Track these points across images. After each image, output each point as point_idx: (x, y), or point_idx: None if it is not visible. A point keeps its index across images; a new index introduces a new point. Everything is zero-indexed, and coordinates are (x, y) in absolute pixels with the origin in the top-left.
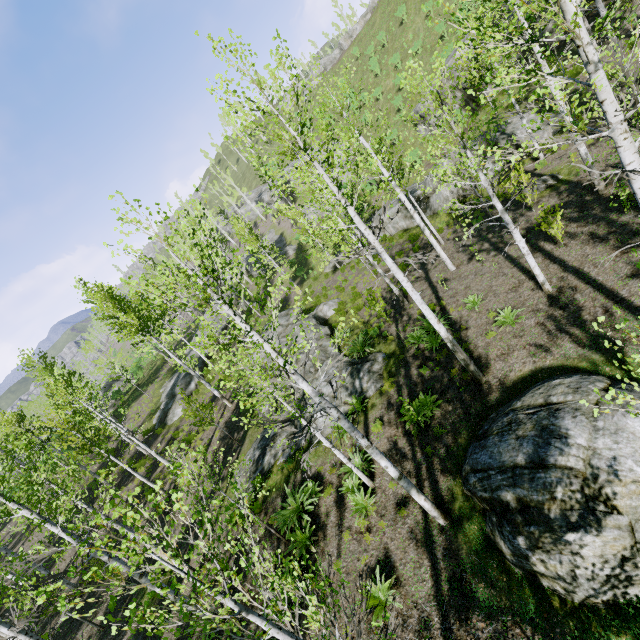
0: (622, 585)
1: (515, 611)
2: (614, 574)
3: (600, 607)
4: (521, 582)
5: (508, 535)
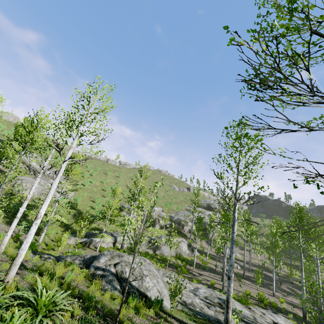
0: None
1: None
2: None
3: None
4: None
5: None
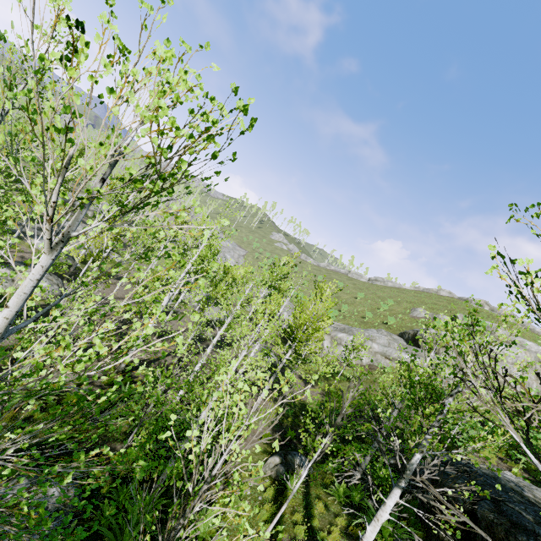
0: None
1: None
2: None
3: None
4: None
5: None
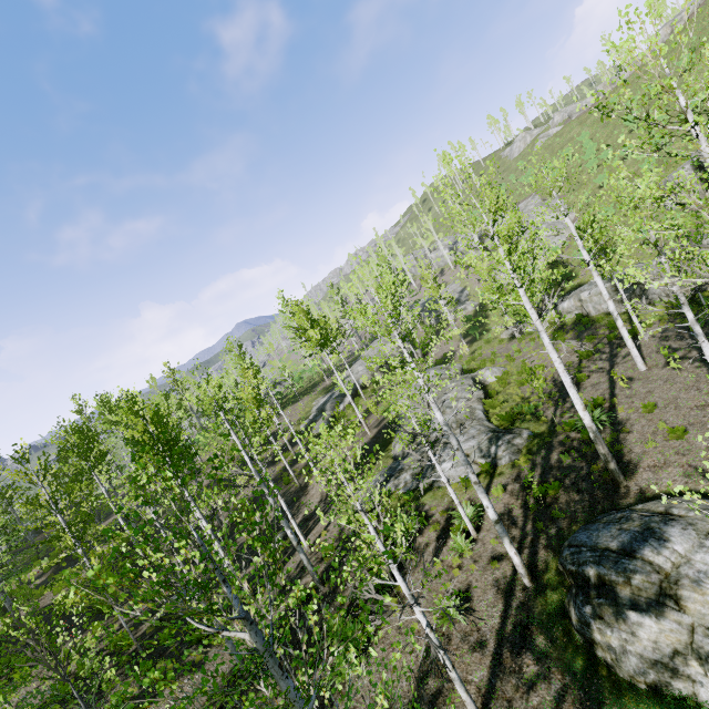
0: (667, 674)
1: (563, 663)
2: (662, 661)
3: (642, 687)
4: (579, 647)
5: (579, 603)
